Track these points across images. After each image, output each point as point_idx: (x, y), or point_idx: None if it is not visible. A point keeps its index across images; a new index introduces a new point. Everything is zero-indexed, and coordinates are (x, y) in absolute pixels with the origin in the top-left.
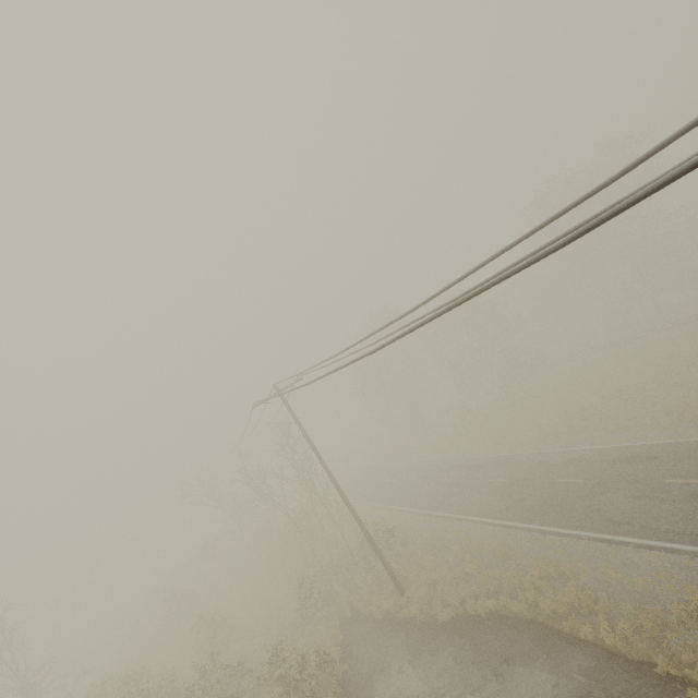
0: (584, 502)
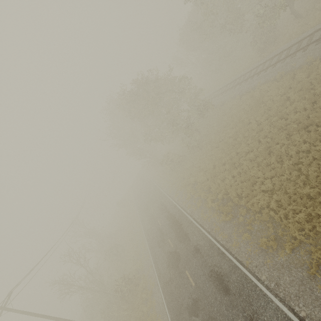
0: (188, 316)
